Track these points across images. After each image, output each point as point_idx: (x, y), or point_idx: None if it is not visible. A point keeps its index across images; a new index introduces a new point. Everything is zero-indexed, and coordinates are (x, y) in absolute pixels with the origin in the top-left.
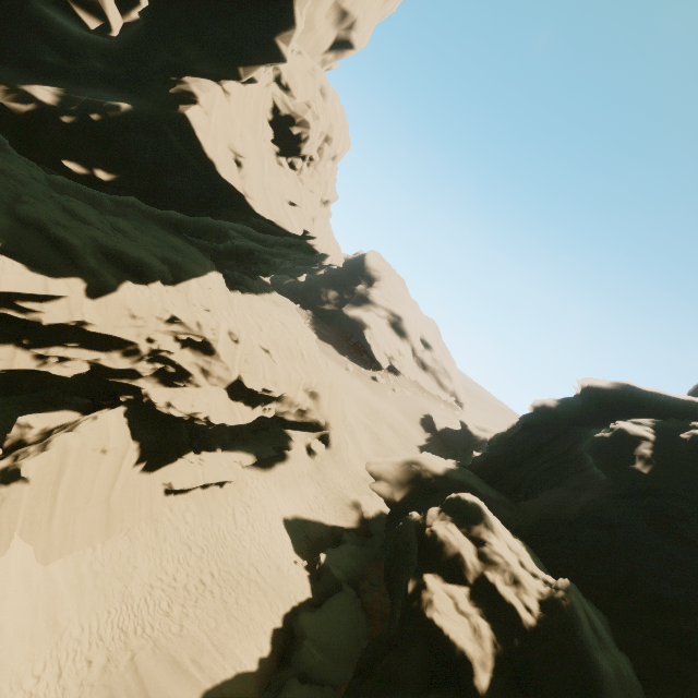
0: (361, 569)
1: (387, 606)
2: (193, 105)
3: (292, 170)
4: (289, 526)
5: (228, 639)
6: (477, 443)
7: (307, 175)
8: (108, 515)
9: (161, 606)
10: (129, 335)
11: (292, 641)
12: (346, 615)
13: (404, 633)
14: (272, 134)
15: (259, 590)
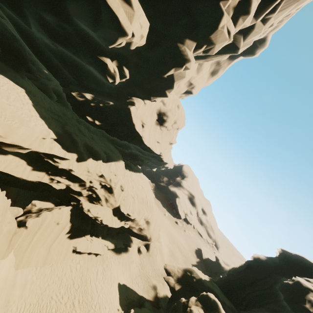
0: None
1: None
2: (133, 106)
3: (161, 130)
4: (120, 288)
5: None
6: (223, 271)
7: (166, 133)
8: (48, 254)
9: (52, 310)
10: (84, 178)
11: None
12: None
13: None
14: (157, 117)
15: None
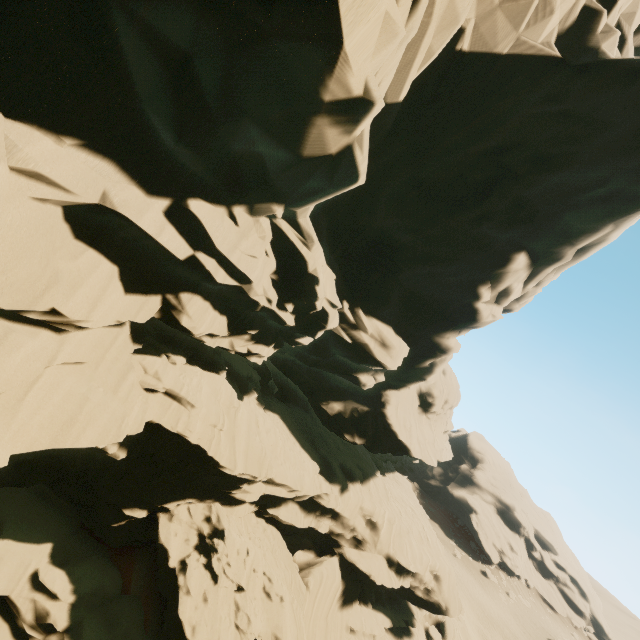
0: None
1: None
2: (391, 406)
3: (428, 419)
4: None
5: None
6: None
7: (435, 419)
8: (326, 628)
9: None
10: (348, 514)
11: None
12: None
13: None
14: (418, 402)
15: None
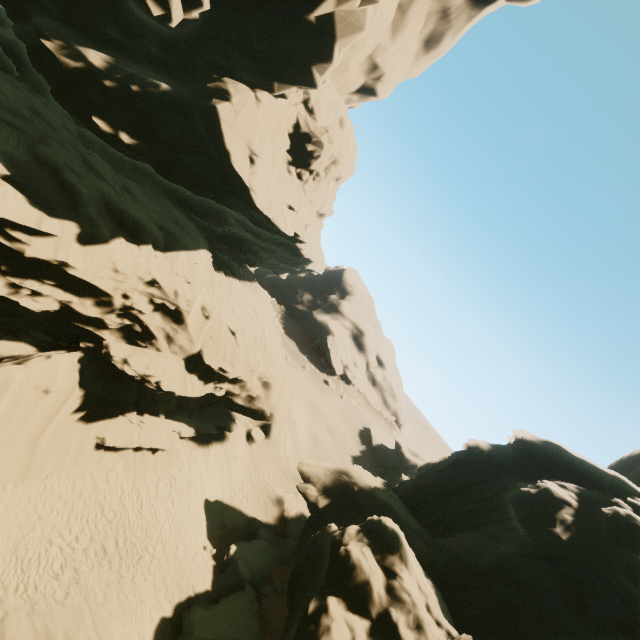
0: (268, 570)
1: (284, 618)
2: (226, 101)
3: (299, 180)
4: (209, 508)
5: (111, 619)
6: (407, 466)
7: (310, 187)
8: (30, 456)
9: (53, 566)
10: (107, 286)
11: (177, 636)
12: (240, 618)
13: None
14: (288, 145)
15: (159, 570)
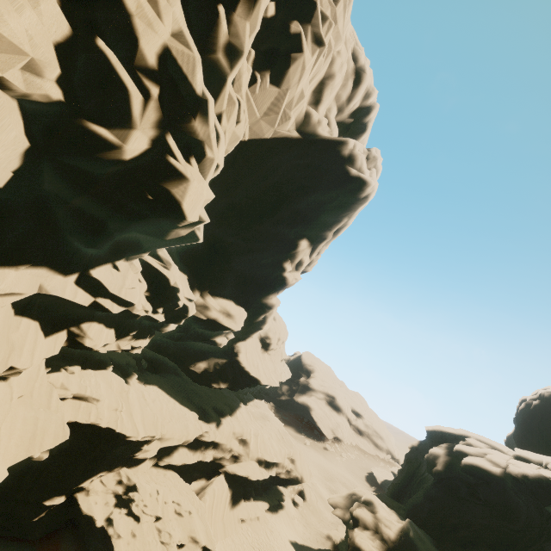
0: None
1: None
2: (242, 353)
3: (269, 355)
4: (293, 545)
5: None
6: None
7: (274, 354)
8: (224, 526)
9: None
10: (225, 440)
11: None
12: None
13: (349, 550)
14: (261, 345)
15: None
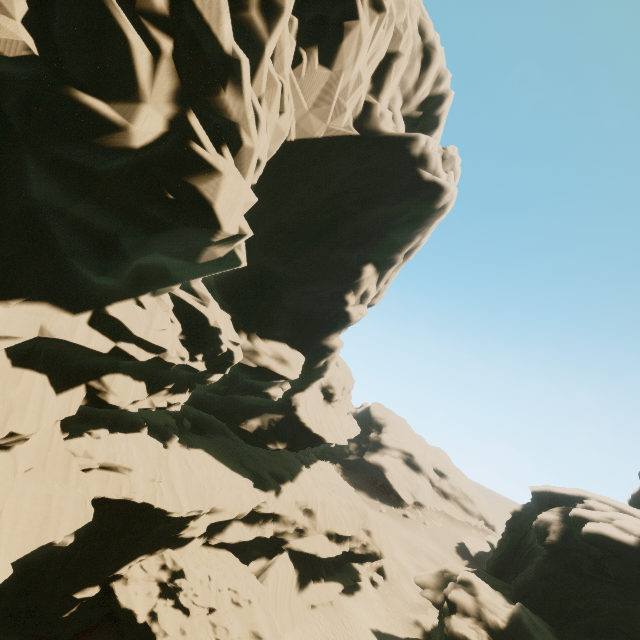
0: None
1: None
2: (301, 407)
3: (333, 407)
4: (376, 634)
5: None
6: None
7: (339, 406)
8: (291, 614)
9: None
10: (287, 511)
11: None
12: None
13: None
14: (323, 396)
15: None
